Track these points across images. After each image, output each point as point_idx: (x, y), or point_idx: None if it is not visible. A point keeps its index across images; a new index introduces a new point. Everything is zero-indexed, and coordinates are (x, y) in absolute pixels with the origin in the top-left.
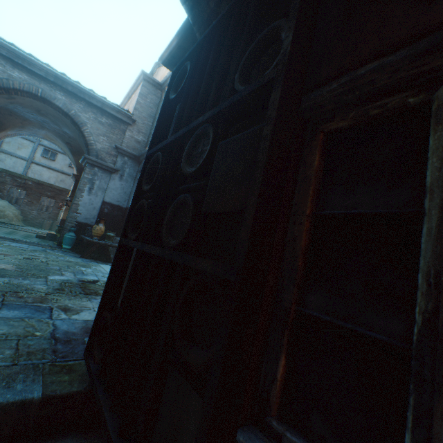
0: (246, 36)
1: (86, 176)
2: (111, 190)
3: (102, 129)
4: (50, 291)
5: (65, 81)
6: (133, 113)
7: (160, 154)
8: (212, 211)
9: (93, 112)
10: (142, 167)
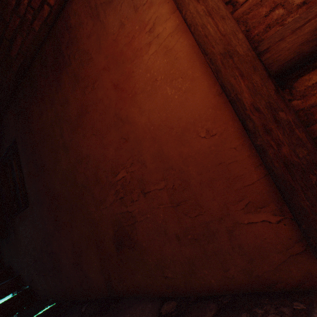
0: None
1: None
2: None
3: None
4: None
5: None
6: None
7: None
8: None
9: None
10: None
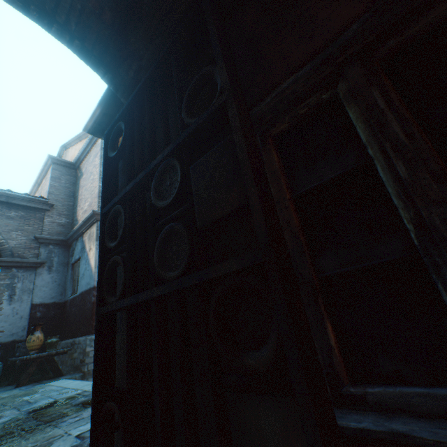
0: (178, 86)
1: (2, 283)
2: (40, 287)
3: (13, 223)
4: None
5: None
6: (48, 197)
7: (120, 206)
8: (210, 221)
9: None
10: (100, 227)
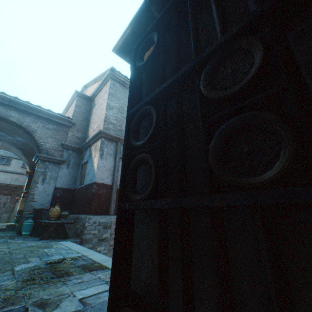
0: None
1: (39, 170)
2: (61, 177)
3: (50, 132)
4: (19, 284)
5: (17, 103)
6: (72, 118)
7: (149, 106)
8: None
9: (41, 122)
10: (126, 127)
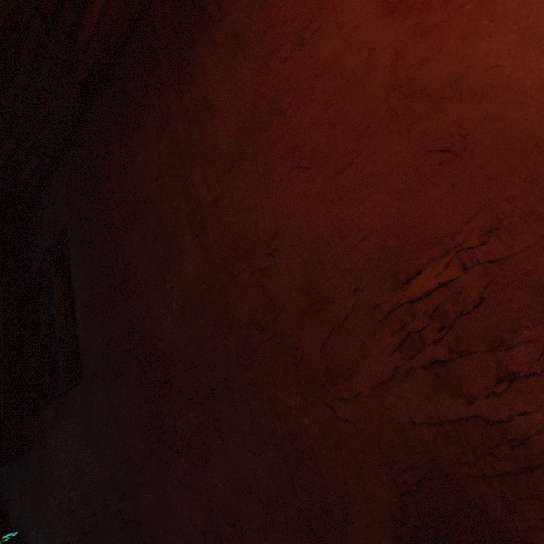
0: None
1: None
2: None
3: None
4: None
5: None
6: None
7: None
8: None
9: None
10: None
